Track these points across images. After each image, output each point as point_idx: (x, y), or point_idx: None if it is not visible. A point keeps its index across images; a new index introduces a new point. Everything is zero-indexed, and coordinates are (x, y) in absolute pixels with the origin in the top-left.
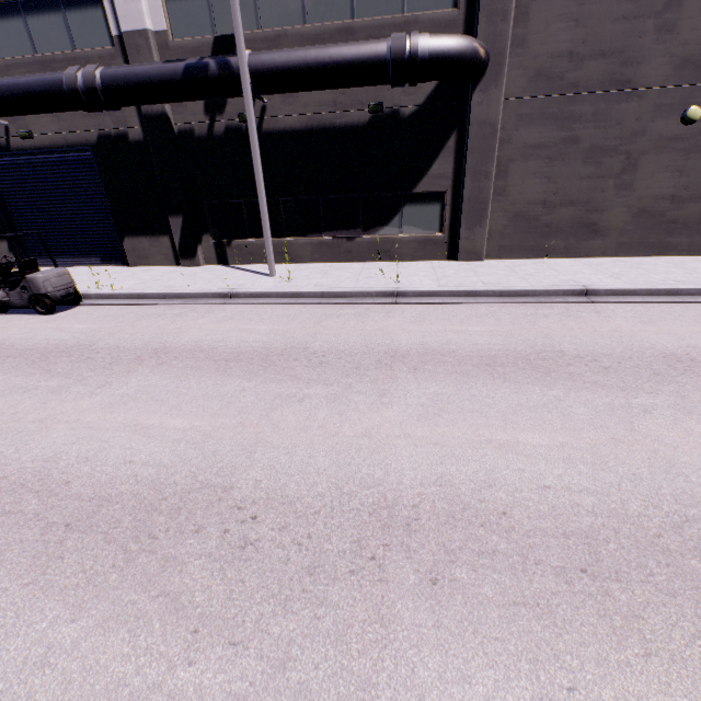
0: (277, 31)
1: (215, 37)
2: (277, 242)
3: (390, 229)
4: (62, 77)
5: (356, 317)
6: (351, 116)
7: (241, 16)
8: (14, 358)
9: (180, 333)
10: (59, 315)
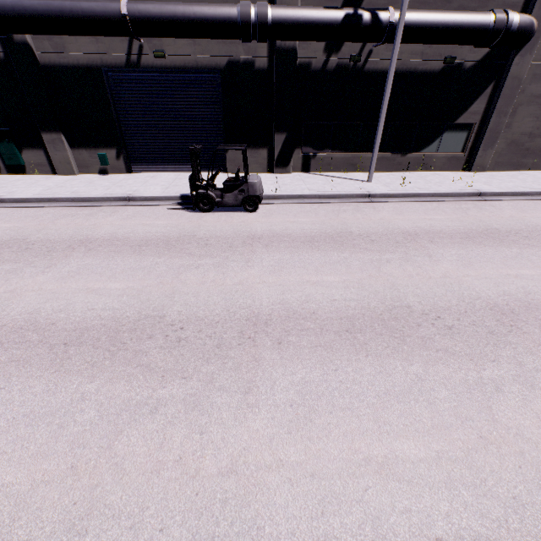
0: None
1: None
2: (351, 156)
3: (430, 148)
4: (236, 9)
5: (480, 209)
6: (430, 64)
7: None
8: (317, 243)
9: (392, 222)
10: (263, 212)
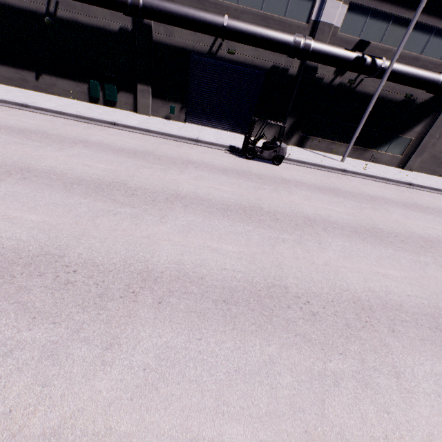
0: (388, 47)
1: (359, 39)
2: (331, 143)
3: (382, 149)
4: (293, 38)
5: (410, 193)
6: (396, 96)
7: (375, 34)
8: (323, 190)
9: (361, 189)
10: (283, 167)
